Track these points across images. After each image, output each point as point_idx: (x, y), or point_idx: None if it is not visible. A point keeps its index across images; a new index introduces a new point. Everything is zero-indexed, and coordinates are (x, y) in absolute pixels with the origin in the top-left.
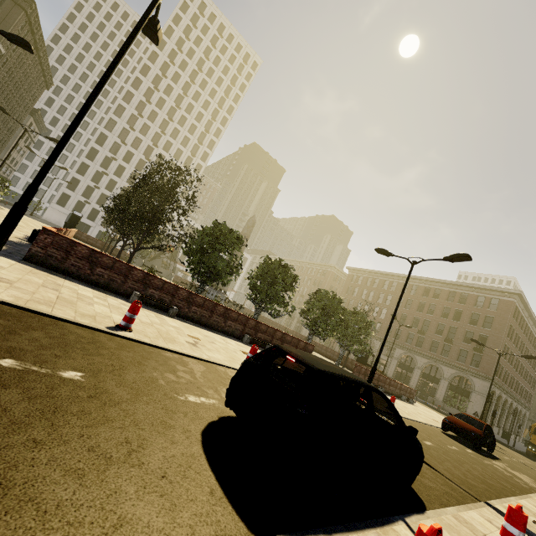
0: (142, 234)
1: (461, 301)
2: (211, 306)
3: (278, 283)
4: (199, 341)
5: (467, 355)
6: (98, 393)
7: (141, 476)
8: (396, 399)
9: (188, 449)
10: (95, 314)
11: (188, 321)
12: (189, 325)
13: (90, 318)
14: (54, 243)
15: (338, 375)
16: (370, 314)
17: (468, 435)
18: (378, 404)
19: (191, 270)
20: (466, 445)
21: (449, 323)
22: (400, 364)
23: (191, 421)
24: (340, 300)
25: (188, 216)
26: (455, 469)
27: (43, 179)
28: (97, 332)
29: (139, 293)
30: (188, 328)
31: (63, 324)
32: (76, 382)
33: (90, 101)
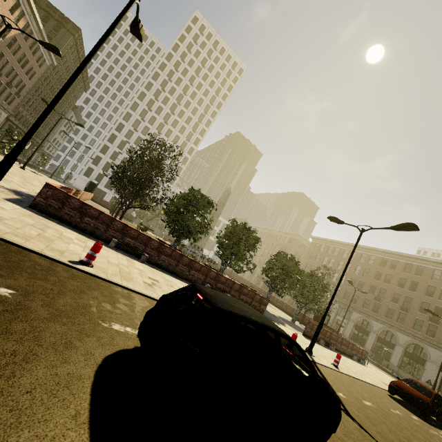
0: (133, 196)
1: (417, 273)
2: (178, 257)
3: (241, 243)
4: (158, 283)
5: (423, 324)
6: (17, 308)
7: (2, 388)
8: (347, 357)
9: (78, 370)
10: (66, 250)
11: (158, 267)
12: (156, 270)
13: (58, 252)
14: (53, 195)
15: (241, 316)
16: (327, 277)
17: (415, 401)
18: (325, 359)
19: (168, 227)
20: (412, 412)
21: (405, 293)
22: (357, 327)
23: (100, 346)
24: (298, 262)
25: (170, 183)
26: (390, 433)
27: (30, 137)
28: (57, 263)
29: (117, 240)
30: (153, 272)
31: (28, 253)
32: (1, 297)
33: (73, 78)
